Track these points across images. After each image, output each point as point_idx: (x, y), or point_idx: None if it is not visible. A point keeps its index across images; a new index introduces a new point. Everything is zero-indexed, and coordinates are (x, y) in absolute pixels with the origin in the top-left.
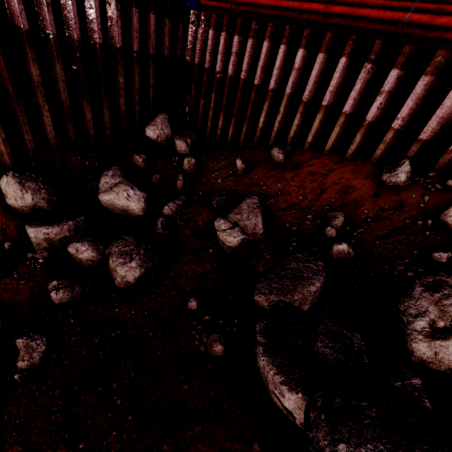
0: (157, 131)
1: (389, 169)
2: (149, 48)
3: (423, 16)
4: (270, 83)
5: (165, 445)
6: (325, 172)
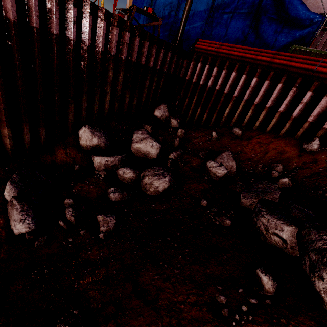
0: (161, 113)
1: (307, 142)
2: (164, 69)
3: (324, 69)
4: (235, 93)
5: (213, 261)
6: (267, 142)
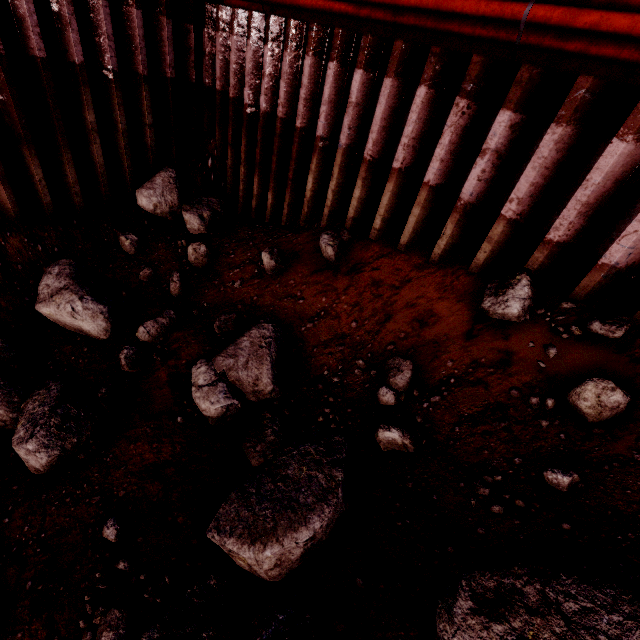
0: (155, 198)
1: (495, 289)
2: (137, 65)
3: (554, 11)
4: (318, 127)
5: None
6: (397, 283)
